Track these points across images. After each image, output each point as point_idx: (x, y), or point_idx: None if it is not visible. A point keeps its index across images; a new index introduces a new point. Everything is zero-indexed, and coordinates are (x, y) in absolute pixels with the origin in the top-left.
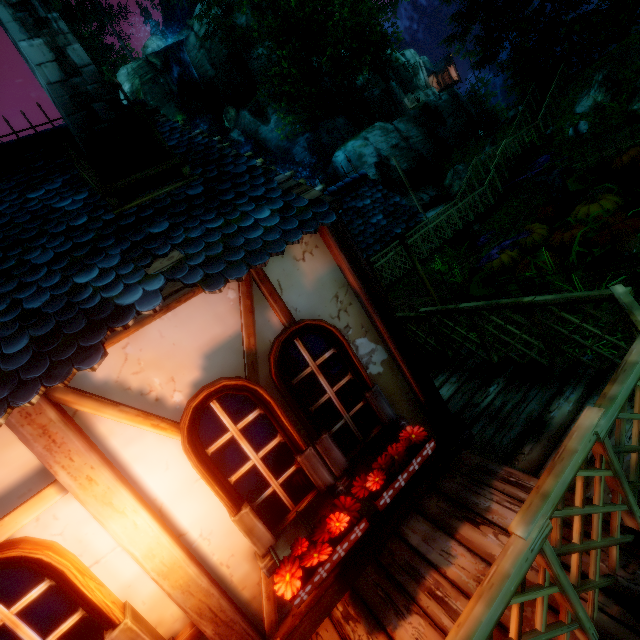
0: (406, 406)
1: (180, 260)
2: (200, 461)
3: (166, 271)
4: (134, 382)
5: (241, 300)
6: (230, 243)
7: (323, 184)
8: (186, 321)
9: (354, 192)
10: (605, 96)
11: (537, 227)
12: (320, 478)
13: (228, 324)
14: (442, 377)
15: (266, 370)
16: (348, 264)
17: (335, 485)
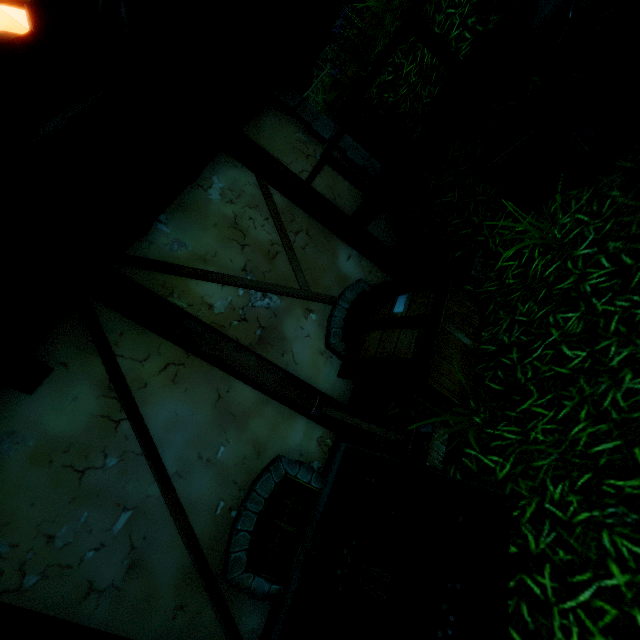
0: None
1: None
2: None
3: None
4: None
5: None
6: None
7: None
8: None
9: None
10: None
11: None
12: None
13: None
14: None
15: None
16: None
17: None
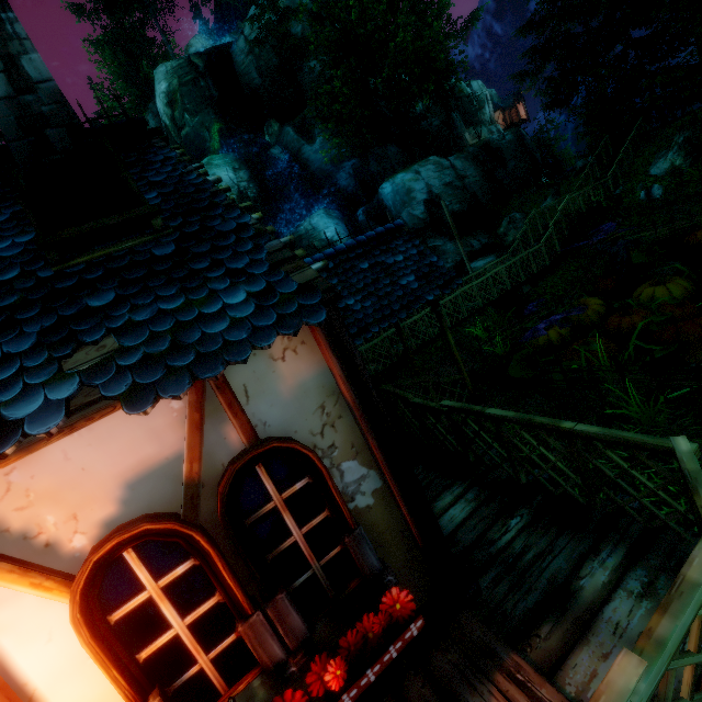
0: (399, 548)
1: (109, 355)
2: (95, 635)
3: (85, 370)
4: (16, 521)
5: (187, 413)
6: (181, 337)
7: (324, 260)
8: (106, 438)
9: (386, 245)
10: (684, 160)
11: (593, 303)
12: (267, 653)
13: (166, 442)
14: (458, 489)
15: (213, 503)
16: (340, 370)
17: (287, 662)
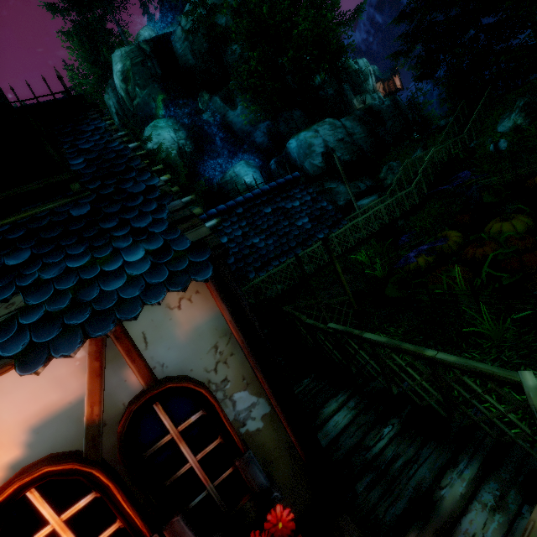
0: (286, 462)
1: (13, 314)
2: None
3: None
4: None
5: (87, 362)
6: (81, 295)
7: (218, 218)
8: (10, 389)
9: (285, 193)
10: (524, 120)
11: (453, 235)
12: None
13: (69, 388)
14: (342, 397)
15: (114, 439)
16: (230, 315)
17: None
